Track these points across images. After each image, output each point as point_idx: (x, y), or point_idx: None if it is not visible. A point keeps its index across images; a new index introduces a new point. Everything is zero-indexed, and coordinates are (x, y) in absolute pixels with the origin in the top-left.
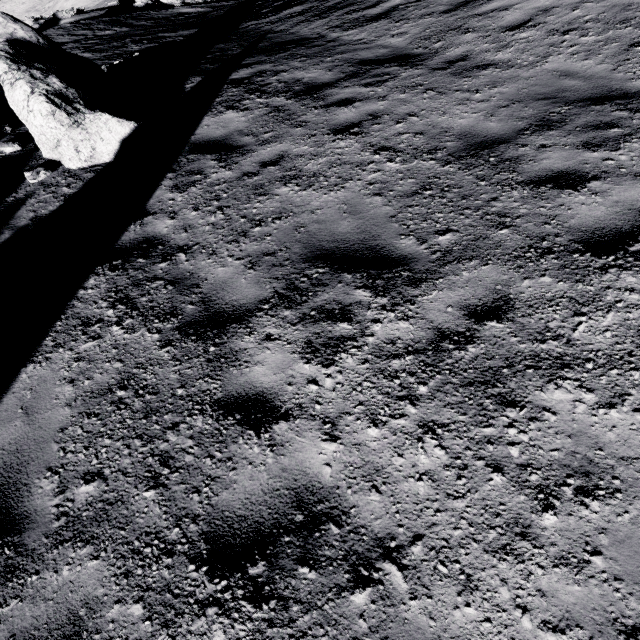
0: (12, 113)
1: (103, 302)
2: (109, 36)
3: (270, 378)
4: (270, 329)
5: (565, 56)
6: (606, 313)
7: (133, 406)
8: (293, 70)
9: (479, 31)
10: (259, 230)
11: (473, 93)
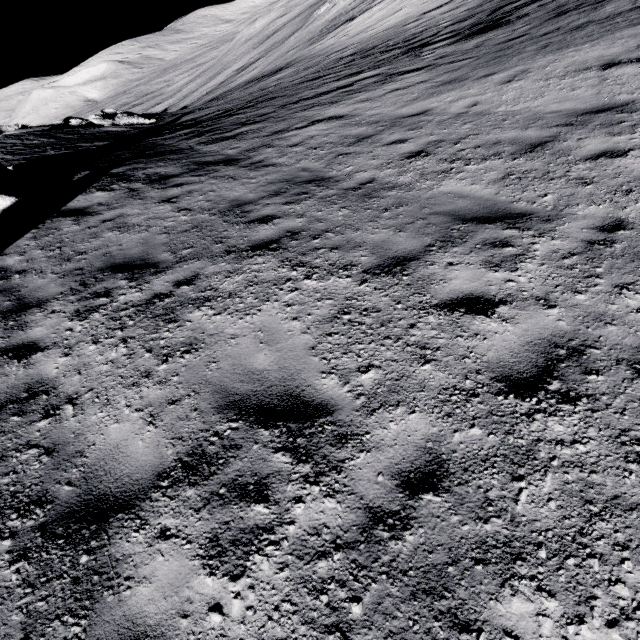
0: None
1: None
2: (35, 144)
3: (43, 332)
4: (57, 307)
5: (309, 160)
6: (240, 275)
7: None
8: (157, 167)
9: (276, 147)
10: (80, 257)
11: (252, 179)
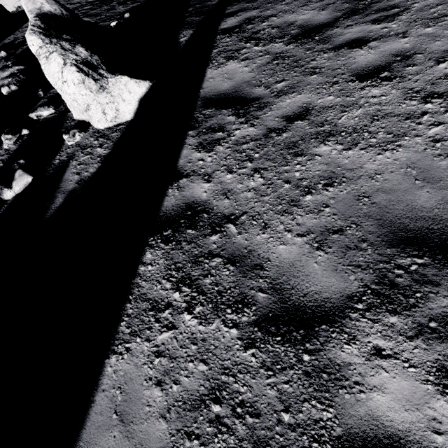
0: (41, 78)
1: (166, 282)
2: (99, 1)
3: (401, 416)
4: (376, 340)
5: None
6: None
7: (235, 431)
8: (282, 13)
9: None
10: (311, 199)
11: None
